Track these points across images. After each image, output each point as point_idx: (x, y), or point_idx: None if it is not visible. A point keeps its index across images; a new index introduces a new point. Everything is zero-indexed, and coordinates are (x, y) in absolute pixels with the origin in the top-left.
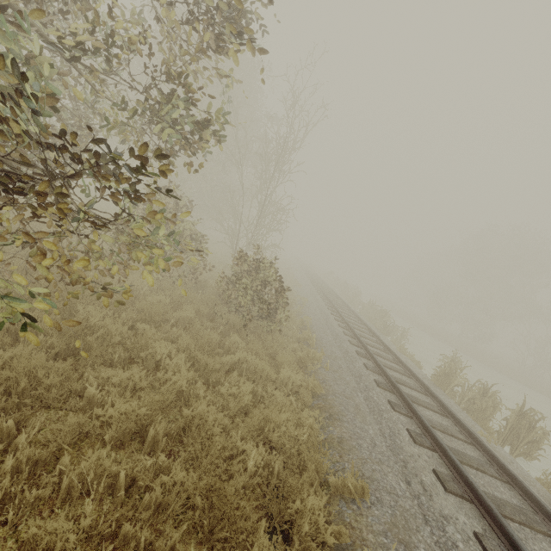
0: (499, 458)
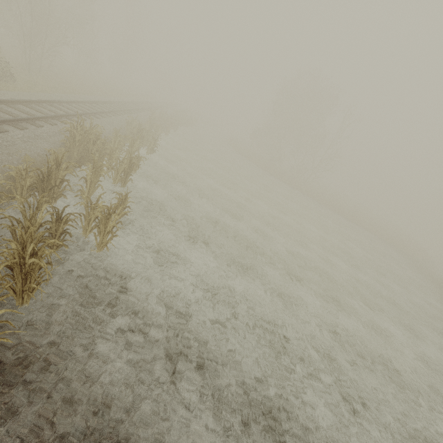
0: (60, 115)
